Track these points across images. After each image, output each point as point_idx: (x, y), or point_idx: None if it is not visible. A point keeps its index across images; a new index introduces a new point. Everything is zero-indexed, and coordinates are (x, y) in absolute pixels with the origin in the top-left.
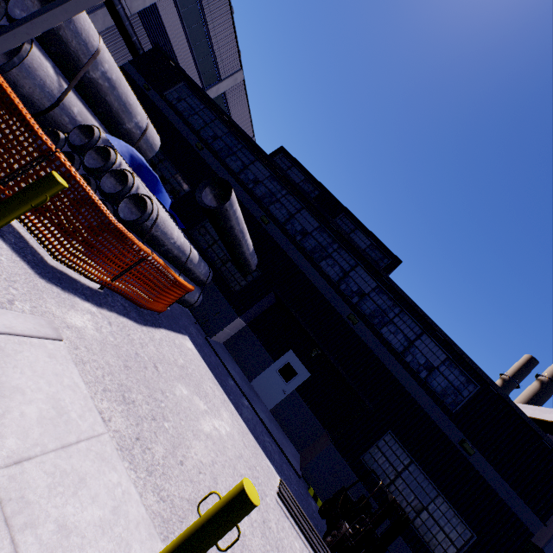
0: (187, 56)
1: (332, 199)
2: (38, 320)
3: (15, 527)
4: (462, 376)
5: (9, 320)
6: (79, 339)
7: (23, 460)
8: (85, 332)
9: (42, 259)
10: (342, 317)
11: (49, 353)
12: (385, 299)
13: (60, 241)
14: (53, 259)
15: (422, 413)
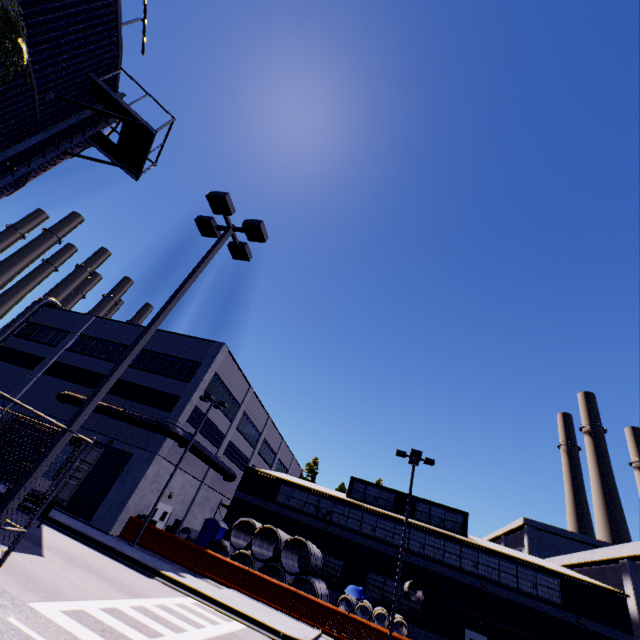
0: (244, 443)
1: (404, 495)
2: None
3: None
4: (548, 578)
5: None
6: None
7: None
8: None
9: None
10: (479, 588)
11: None
12: (487, 558)
13: None
14: None
15: (552, 617)
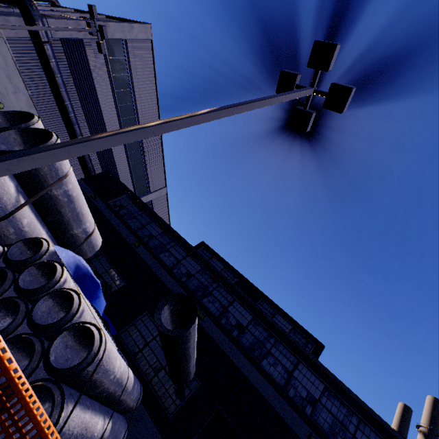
0: (127, 177)
1: (250, 285)
2: None
3: None
4: None
5: None
6: None
7: None
8: None
9: None
10: None
11: None
12: (338, 404)
13: None
14: None
15: None
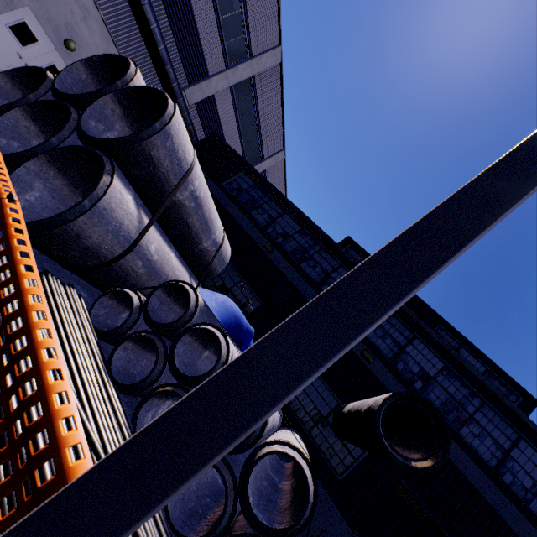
0: (235, 140)
1: (421, 304)
2: None
3: None
4: None
5: None
6: None
7: None
8: None
9: None
10: None
11: None
12: None
13: None
14: None
15: None
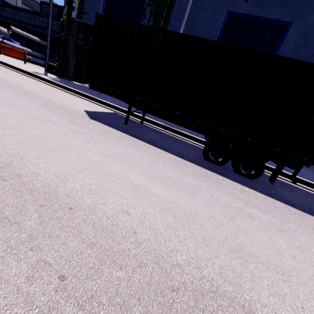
0: None
1: (62, 8)
2: None
3: None
4: None
5: None
6: None
7: None
8: None
9: None
10: None
11: None
12: None
13: None
14: None
15: None
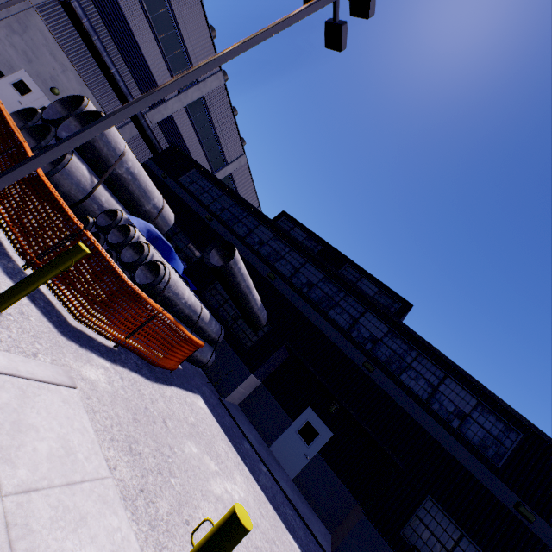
0: (198, 149)
1: (334, 252)
2: (57, 369)
3: (17, 551)
4: (499, 422)
5: (32, 367)
6: (92, 390)
7: (31, 490)
8: (97, 384)
9: (65, 320)
10: (357, 366)
11: (63, 399)
12: (400, 343)
13: (82, 303)
14: (74, 320)
15: (463, 470)
